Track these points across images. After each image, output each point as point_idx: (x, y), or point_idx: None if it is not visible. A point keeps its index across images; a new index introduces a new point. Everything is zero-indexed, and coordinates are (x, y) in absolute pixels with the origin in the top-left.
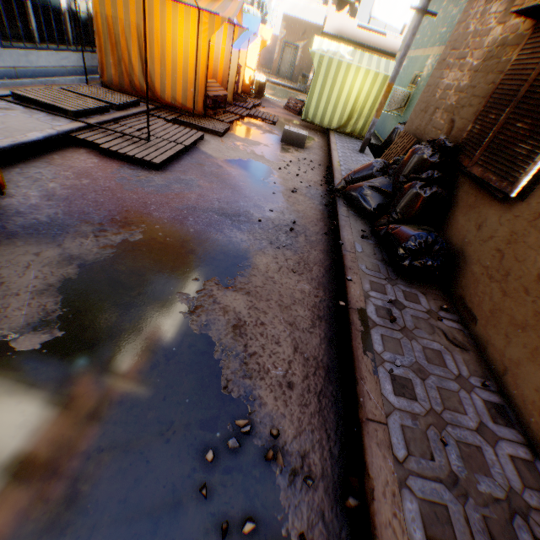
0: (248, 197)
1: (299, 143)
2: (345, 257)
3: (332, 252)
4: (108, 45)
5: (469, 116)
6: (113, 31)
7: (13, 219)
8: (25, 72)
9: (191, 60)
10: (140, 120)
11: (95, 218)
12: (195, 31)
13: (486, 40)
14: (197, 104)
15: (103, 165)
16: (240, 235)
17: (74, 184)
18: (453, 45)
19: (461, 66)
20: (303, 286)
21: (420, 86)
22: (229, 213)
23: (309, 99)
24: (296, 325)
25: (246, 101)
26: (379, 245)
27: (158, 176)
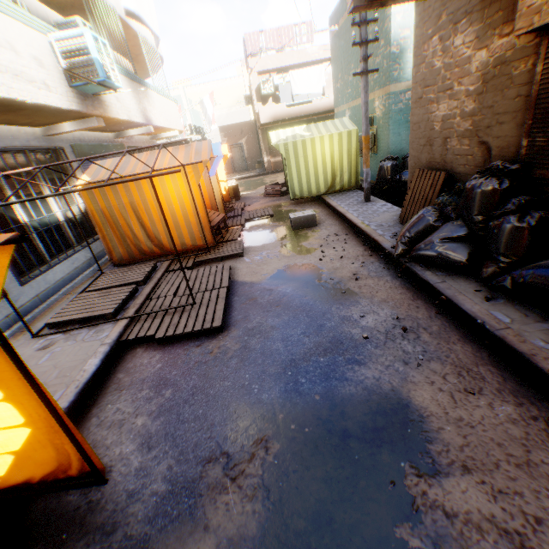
0: (326, 312)
1: (310, 223)
2: (507, 341)
3: (471, 335)
4: (109, 230)
5: (507, 132)
6: (110, 217)
7: (129, 513)
8: (47, 294)
9: (187, 206)
10: (167, 282)
11: (212, 446)
12: (183, 182)
13: (471, 67)
14: (206, 238)
15: (169, 359)
16: (368, 372)
17: (159, 405)
18: (423, 83)
19: (451, 96)
20: (502, 410)
21: (381, 124)
22: (329, 345)
23: (290, 181)
24: None
25: (234, 209)
26: (512, 299)
27: (228, 340)
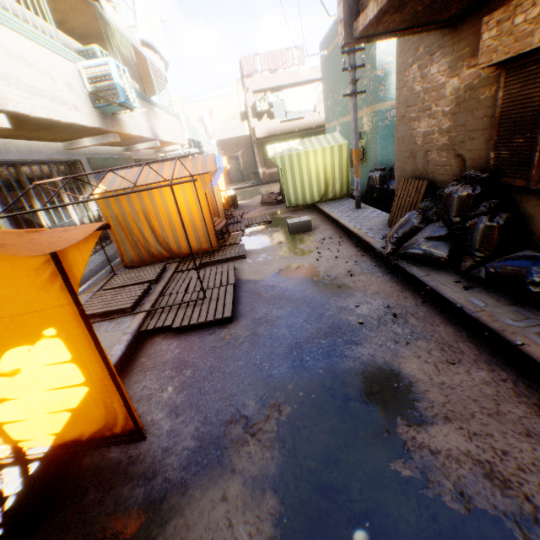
0: (324, 303)
1: (306, 228)
2: (482, 320)
3: (452, 318)
4: (122, 234)
5: (478, 146)
6: (123, 223)
7: (166, 464)
8: None
9: (194, 212)
10: (177, 281)
11: (232, 411)
12: (191, 191)
13: (446, 91)
14: (211, 241)
15: (186, 345)
16: (364, 350)
17: (181, 382)
18: (405, 104)
19: (430, 115)
20: (478, 375)
21: (369, 138)
22: (329, 330)
23: (286, 190)
24: (532, 432)
25: (233, 216)
26: (486, 288)
27: (238, 328)
